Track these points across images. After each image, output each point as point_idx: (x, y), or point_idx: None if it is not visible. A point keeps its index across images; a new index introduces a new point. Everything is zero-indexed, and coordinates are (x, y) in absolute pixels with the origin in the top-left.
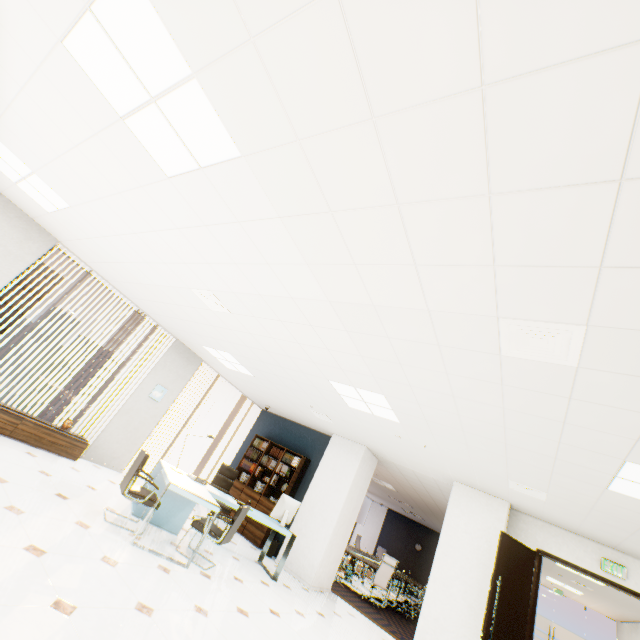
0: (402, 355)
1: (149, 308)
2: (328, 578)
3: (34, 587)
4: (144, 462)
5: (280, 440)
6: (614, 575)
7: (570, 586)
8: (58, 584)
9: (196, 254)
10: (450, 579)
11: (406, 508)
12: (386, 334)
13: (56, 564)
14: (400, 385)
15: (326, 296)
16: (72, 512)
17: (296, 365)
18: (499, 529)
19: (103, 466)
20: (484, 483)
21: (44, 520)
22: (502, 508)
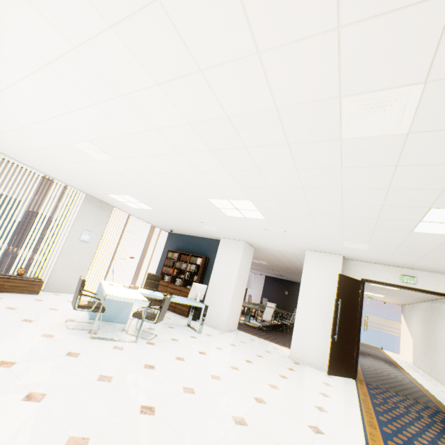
0: (259, 162)
1: (52, 172)
2: (234, 323)
3: (6, 391)
4: (83, 285)
5: (186, 250)
6: (408, 283)
7: (377, 294)
8: (28, 382)
9: (58, 104)
10: (309, 308)
11: (276, 273)
12: (243, 145)
13: (26, 369)
14: (261, 189)
15: (184, 118)
16: (38, 329)
17: (180, 193)
18: (337, 273)
19: (62, 293)
20: (326, 247)
21: (12, 341)
22: (338, 260)
